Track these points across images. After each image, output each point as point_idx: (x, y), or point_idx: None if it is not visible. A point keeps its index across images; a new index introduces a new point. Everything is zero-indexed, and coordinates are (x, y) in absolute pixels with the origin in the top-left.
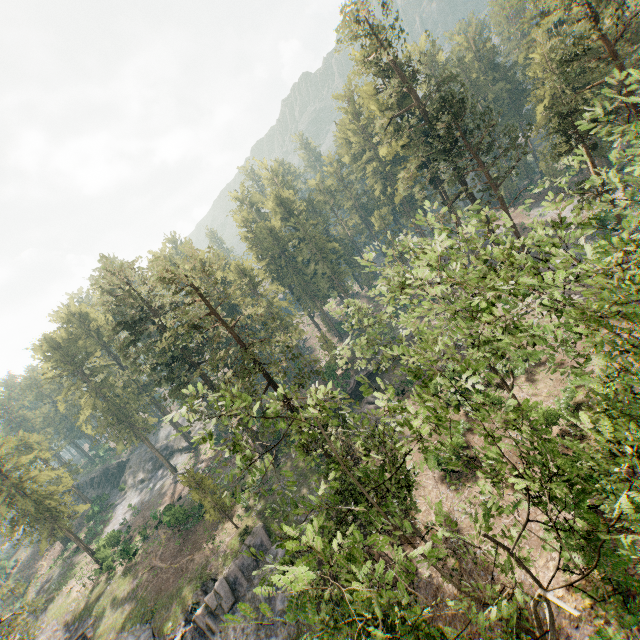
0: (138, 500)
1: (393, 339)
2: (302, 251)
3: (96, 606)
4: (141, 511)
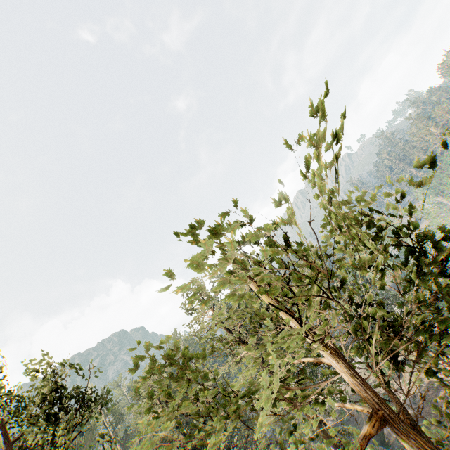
0: None
1: None
2: None
3: None
4: None
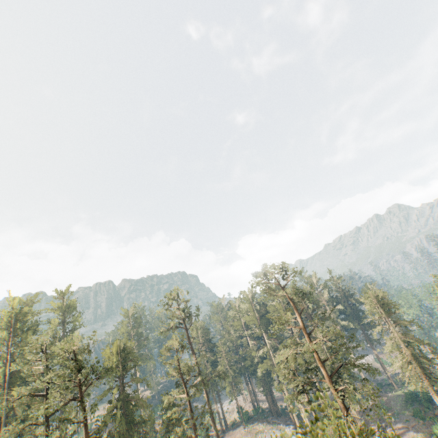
0: None
1: None
2: None
3: None
4: None
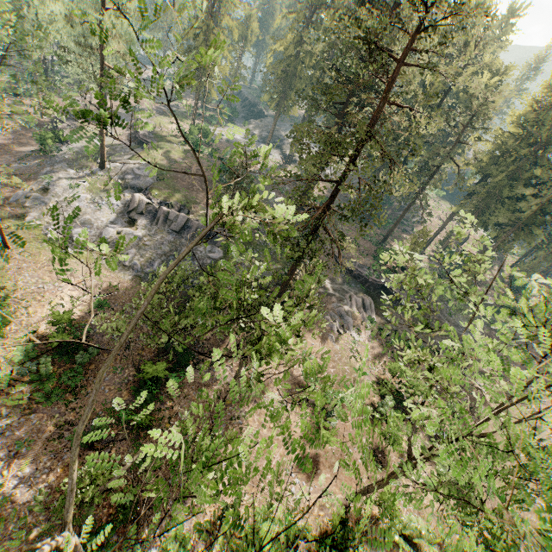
0: (239, 139)
1: (449, 314)
2: (551, 168)
3: (163, 143)
4: (231, 144)
